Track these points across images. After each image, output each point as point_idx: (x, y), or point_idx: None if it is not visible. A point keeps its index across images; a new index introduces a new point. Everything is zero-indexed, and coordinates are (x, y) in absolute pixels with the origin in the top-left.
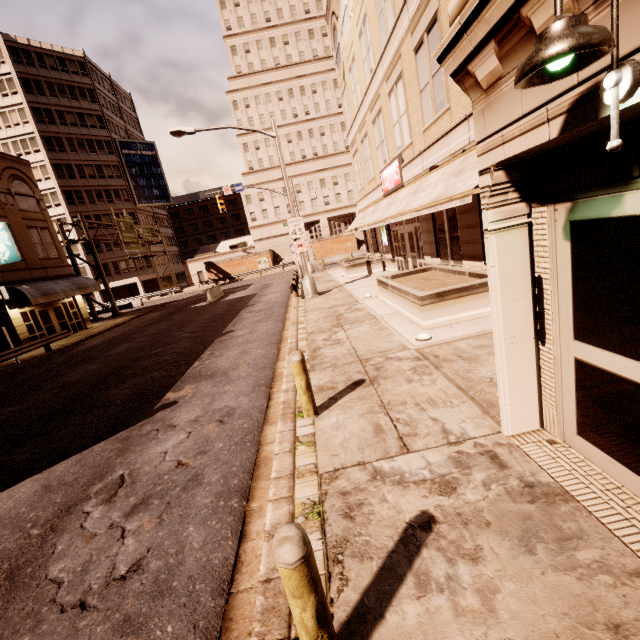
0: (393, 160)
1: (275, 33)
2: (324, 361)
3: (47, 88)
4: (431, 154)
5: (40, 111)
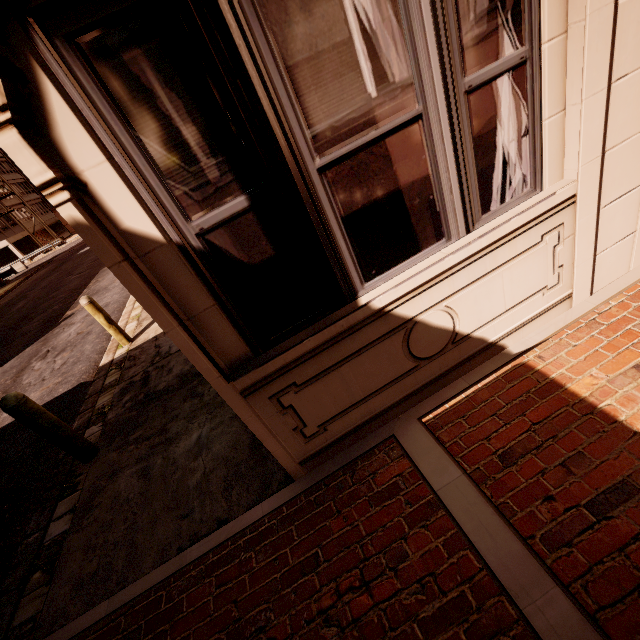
0: None
1: None
2: None
3: None
4: None
5: None
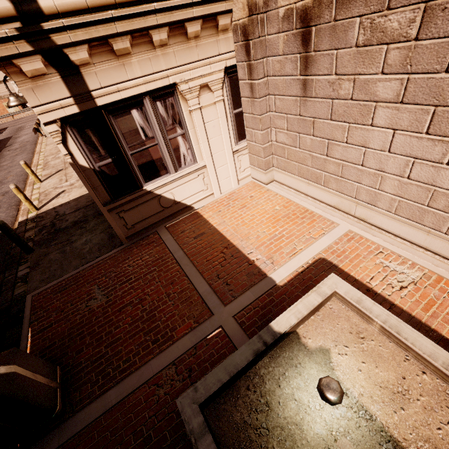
0: None
1: None
2: (49, 166)
3: None
4: None
5: None
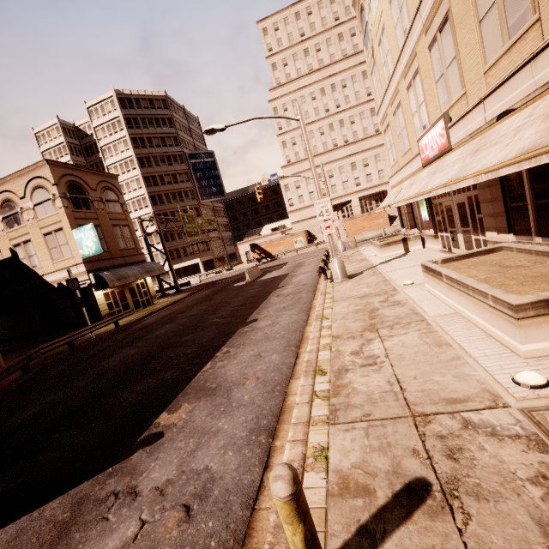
0: (436, 122)
1: (308, 44)
2: (352, 402)
3: (141, 122)
4: (500, 96)
5: (136, 140)
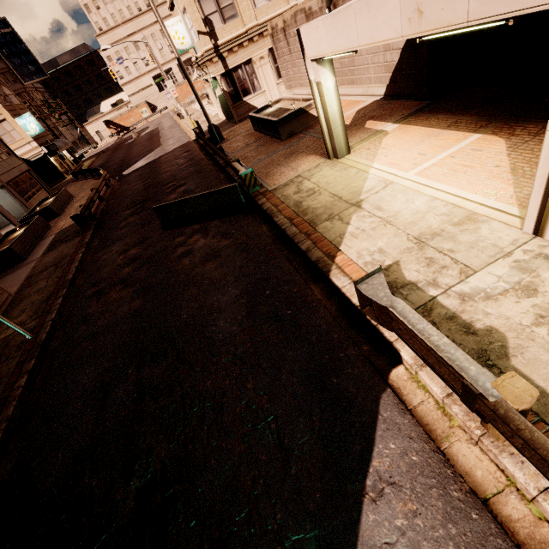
0: None
1: None
2: None
3: None
4: None
5: None
